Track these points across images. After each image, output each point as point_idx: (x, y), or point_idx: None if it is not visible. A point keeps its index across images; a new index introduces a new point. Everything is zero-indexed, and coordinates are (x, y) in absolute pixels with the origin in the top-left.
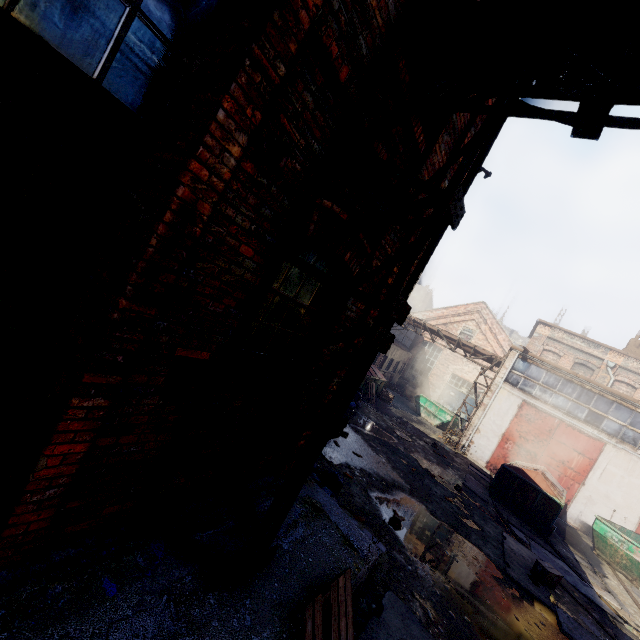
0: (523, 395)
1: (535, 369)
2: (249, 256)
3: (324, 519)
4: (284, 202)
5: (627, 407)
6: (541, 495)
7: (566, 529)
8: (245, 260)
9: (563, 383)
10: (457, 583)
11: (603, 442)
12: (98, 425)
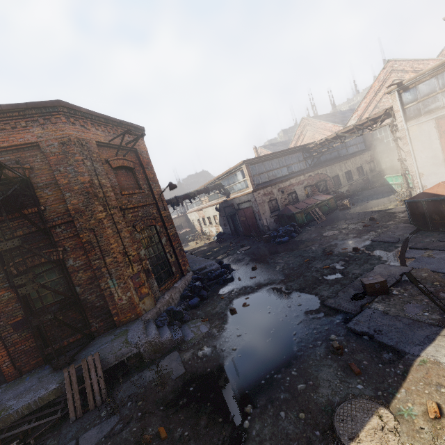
0: (431, 116)
1: (422, 86)
2: (5, 293)
3: (124, 336)
4: (0, 276)
5: None
6: None
7: None
8: (5, 294)
9: None
10: (254, 329)
11: None
12: (4, 347)
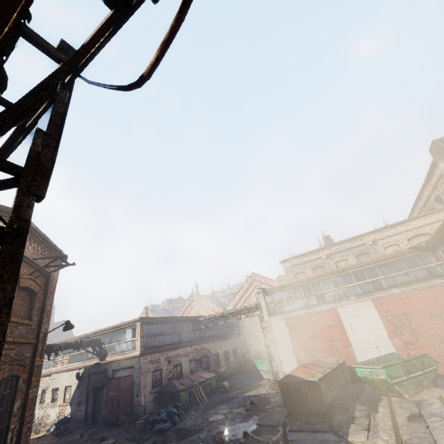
0: (282, 315)
1: (276, 295)
2: None
3: None
4: None
5: (325, 279)
6: (306, 384)
7: (366, 388)
8: None
9: (292, 291)
10: None
11: (334, 308)
12: None
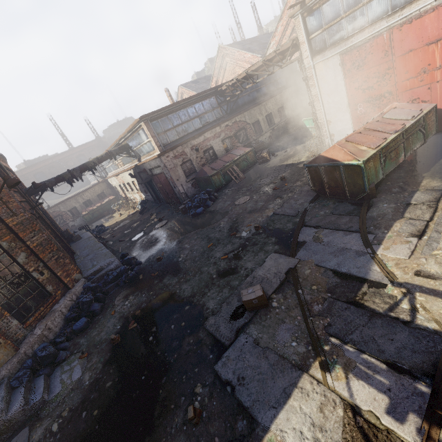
0: (336, 49)
1: (327, 8)
2: None
3: None
4: None
5: None
6: (342, 168)
7: None
8: None
9: None
10: (127, 372)
11: None
12: None
